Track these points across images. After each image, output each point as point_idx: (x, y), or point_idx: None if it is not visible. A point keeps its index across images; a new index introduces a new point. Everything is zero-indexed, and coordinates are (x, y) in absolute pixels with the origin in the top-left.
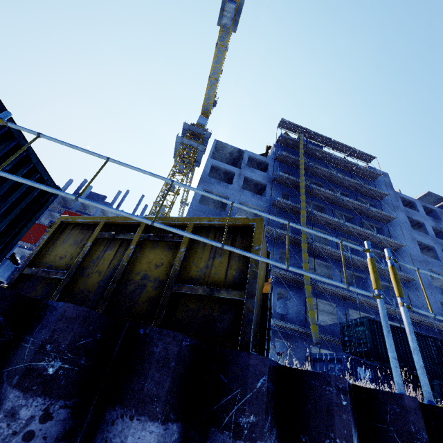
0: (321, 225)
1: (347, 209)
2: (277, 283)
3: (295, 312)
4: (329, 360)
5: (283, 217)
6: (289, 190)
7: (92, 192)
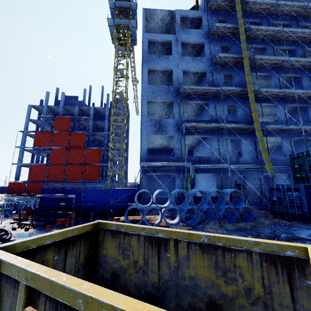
0: (263, 69)
1: (288, 41)
2: (229, 134)
3: (247, 153)
4: (286, 189)
5: (225, 72)
6: (227, 41)
7: (67, 96)
